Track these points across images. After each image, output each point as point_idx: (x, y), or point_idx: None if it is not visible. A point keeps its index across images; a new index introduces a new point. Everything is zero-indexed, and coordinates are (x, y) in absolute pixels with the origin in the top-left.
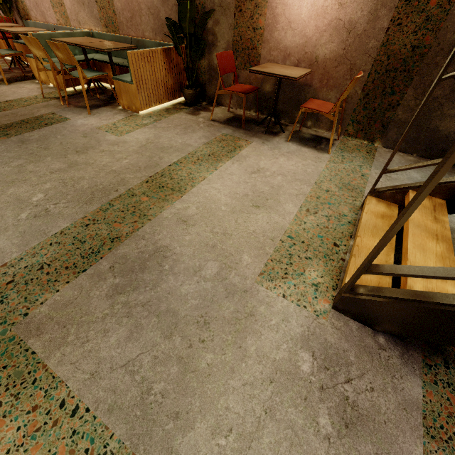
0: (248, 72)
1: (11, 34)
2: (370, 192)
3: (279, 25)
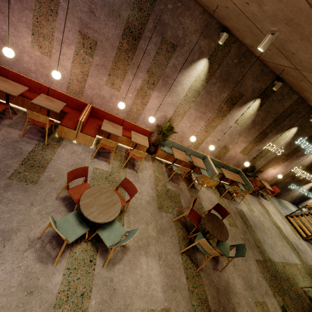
0: (252, 178)
1: (156, 144)
2: (288, 216)
3: (265, 173)
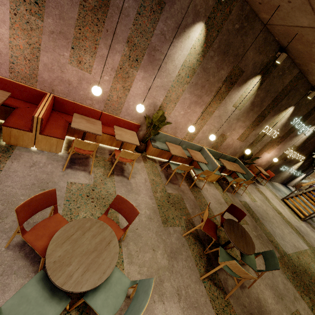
0: (247, 165)
1: (147, 139)
2: (284, 198)
3: (260, 159)
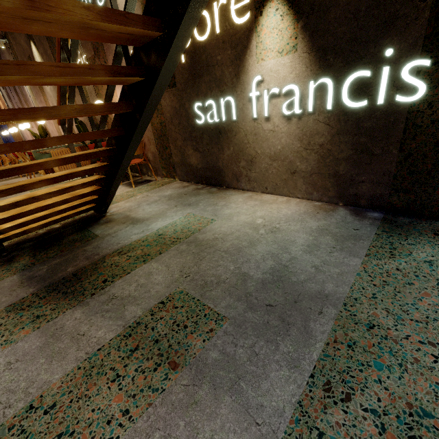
0: None
1: None
2: None
3: None
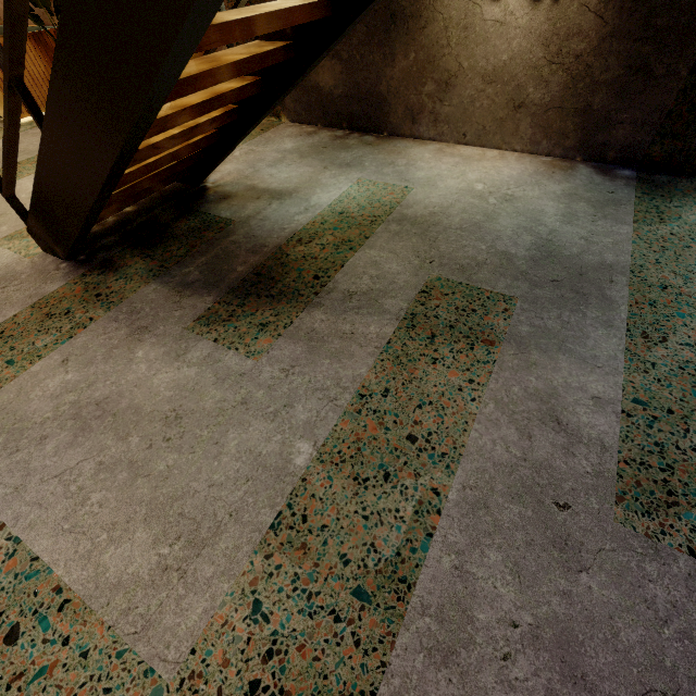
0: None
1: None
2: None
3: None
